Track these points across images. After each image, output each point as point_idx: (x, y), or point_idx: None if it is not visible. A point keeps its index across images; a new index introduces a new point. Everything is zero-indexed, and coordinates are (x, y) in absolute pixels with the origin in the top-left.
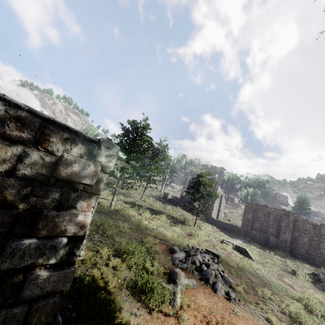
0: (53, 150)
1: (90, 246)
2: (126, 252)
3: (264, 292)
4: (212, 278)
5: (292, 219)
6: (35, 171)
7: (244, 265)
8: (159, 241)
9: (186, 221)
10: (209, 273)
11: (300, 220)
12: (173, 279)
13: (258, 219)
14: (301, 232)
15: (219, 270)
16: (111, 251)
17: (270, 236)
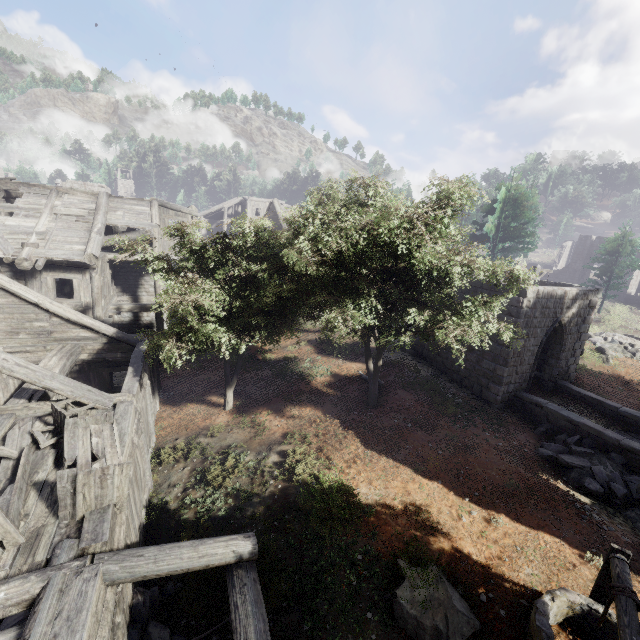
0: (588, 299)
1: None
2: None
3: None
4: (638, 353)
5: None
6: (585, 306)
7: None
8: None
9: None
10: (635, 350)
11: None
12: (601, 352)
13: None
14: None
15: None
16: None
17: None
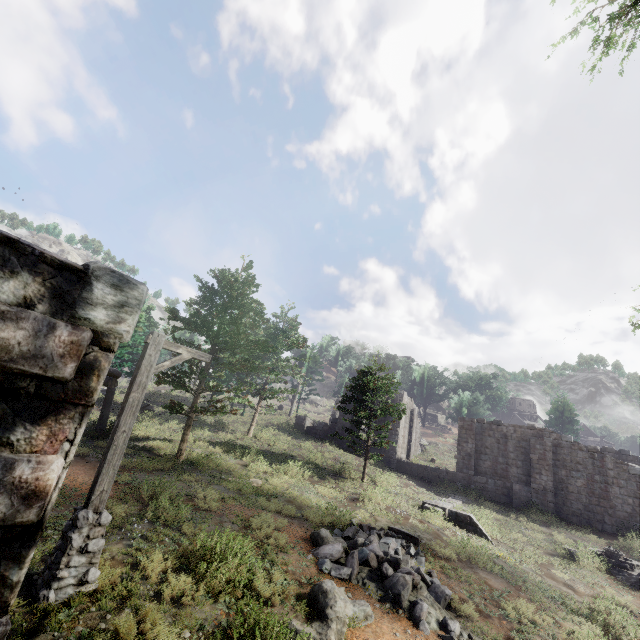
0: None
1: (120, 552)
2: (208, 557)
3: (519, 609)
4: (406, 592)
5: (550, 443)
6: None
7: (470, 552)
8: (286, 521)
9: (344, 470)
10: (400, 582)
11: (564, 444)
12: (319, 608)
13: (487, 451)
14: (571, 469)
15: (420, 571)
16: (171, 558)
17: (515, 483)
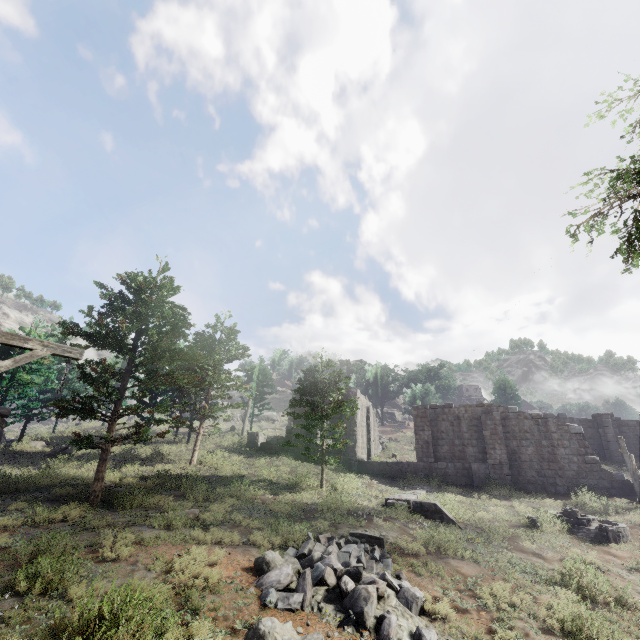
0: None
1: None
2: (90, 629)
3: (496, 594)
4: (370, 607)
5: (499, 417)
6: None
7: (439, 542)
8: (224, 552)
9: (301, 481)
10: (362, 596)
11: (511, 415)
12: None
13: (443, 436)
14: (520, 439)
15: (386, 577)
16: None
17: (473, 463)
